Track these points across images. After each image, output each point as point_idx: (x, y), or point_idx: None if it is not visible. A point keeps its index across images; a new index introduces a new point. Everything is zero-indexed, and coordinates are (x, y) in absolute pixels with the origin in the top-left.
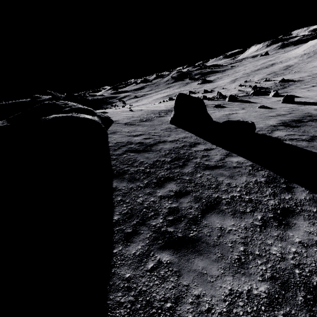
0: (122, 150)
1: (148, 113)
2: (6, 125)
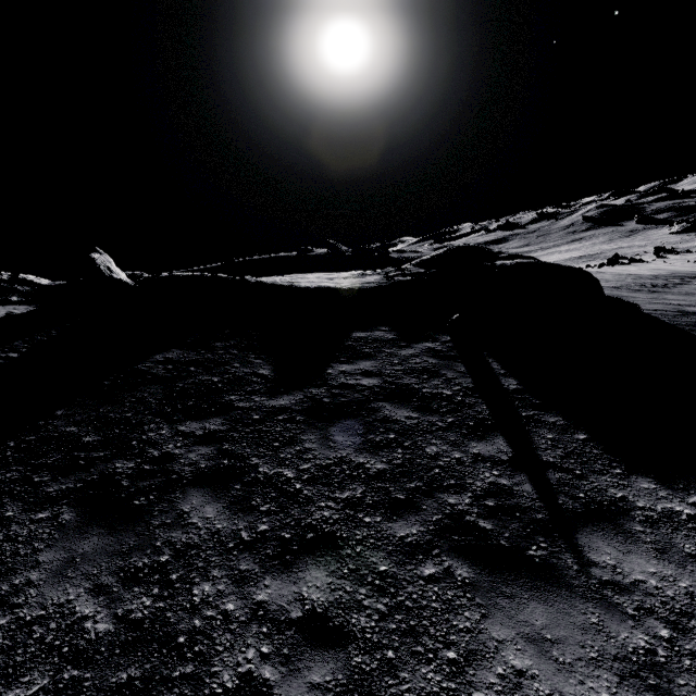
0: (688, 321)
1: (630, 277)
2: (429, 271)
